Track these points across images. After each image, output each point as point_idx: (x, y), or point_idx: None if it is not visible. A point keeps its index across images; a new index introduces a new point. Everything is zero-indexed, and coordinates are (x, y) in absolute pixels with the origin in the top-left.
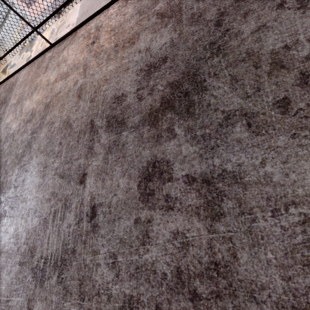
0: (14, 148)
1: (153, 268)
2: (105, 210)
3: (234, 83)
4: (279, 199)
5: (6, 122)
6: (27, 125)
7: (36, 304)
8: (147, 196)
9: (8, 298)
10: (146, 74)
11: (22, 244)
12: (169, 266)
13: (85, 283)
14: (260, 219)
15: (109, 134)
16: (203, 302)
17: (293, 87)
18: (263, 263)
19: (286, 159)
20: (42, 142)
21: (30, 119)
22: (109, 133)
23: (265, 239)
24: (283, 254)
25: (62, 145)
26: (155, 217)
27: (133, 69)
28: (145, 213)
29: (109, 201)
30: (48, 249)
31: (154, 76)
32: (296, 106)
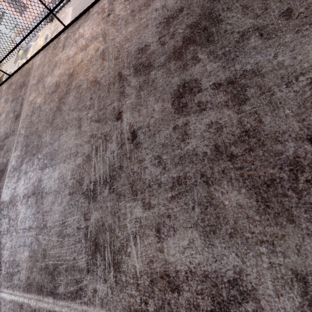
0: (43, 116)
1: (194, 153)
2: (144, 130)
3: (245, 10)
4: (291, 75)
5: (29, 100)
6: (53, 95)
7: (92, 214)
8: (182, 108)
9: (63, 220)
10: (165, 25)
11: (69, 180)
12: (208, 147)
13: (136, 184)
14: (277, 92)
15: (138, 77)
16: (239, 158)
17: (294, 0)
18: (283, 118)
19: (293, 48)
20: (72, 103)
21: (55, 90)
22: (138, 77)
23: (282, 103)
24: (297, 107)
25: (93, 98)
26: (190, 120)
27: (153, 25)
28: (181, 120)
29: (147, 123)
30: (96, 174)
31: (173, 24)
32: (297, 12)
